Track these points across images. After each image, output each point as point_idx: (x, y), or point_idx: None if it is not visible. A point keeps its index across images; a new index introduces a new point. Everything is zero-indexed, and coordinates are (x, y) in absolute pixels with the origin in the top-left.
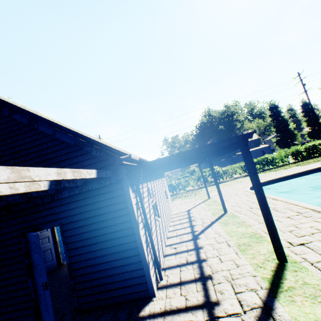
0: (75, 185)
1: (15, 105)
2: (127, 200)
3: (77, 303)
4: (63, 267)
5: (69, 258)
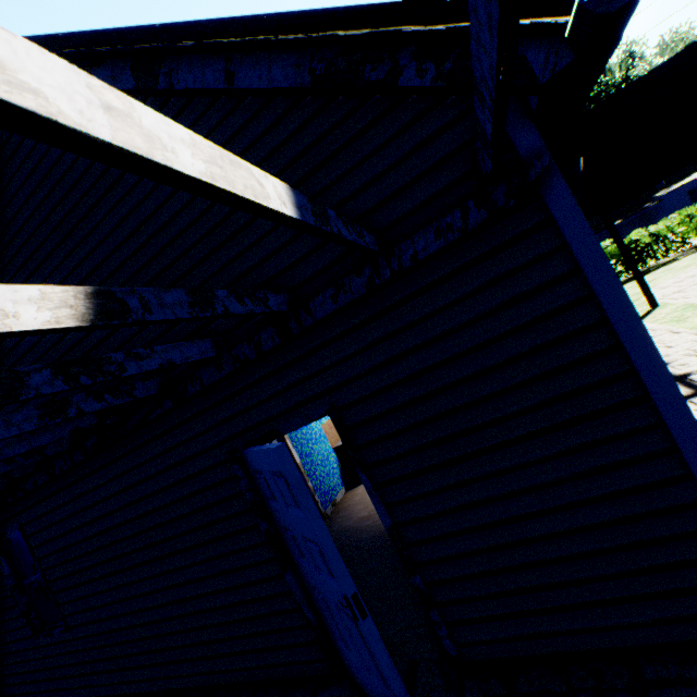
0: (365, 246)
1: (79, 31)
2: (583, 266)
3: (451, 643)
4: (329, 521)
5: (389, 511)
